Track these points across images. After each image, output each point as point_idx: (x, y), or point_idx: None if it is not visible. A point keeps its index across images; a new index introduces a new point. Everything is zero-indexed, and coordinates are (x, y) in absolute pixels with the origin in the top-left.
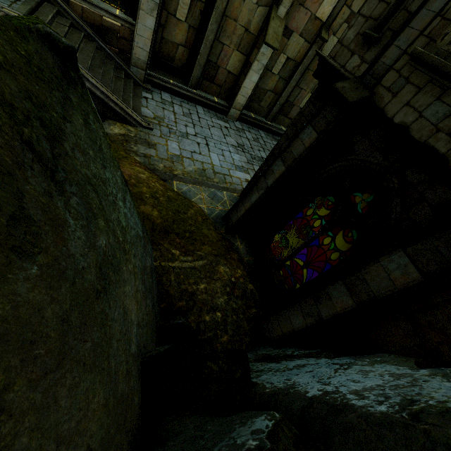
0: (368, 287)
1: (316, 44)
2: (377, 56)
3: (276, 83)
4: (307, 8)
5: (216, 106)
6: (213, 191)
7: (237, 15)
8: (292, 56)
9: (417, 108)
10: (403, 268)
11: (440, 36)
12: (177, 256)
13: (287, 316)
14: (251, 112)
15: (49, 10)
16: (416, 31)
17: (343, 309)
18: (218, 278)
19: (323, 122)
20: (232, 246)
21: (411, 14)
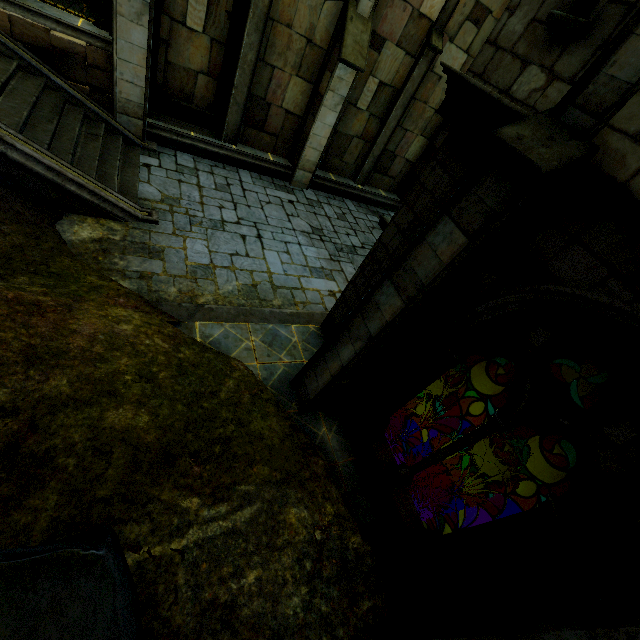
0: None
1: (424, 57)
2: (593, 64)
3: (365, 124)
4: (406, 0)
5: (272, 168)
6: (272, 328)
7: (292, 18)
8: (386, 79)
9: None
10: None
11: None
12: (195, 513)
13: None
14: (329, 172)
15: None
16: None
17: None
18: (285, 543)
19: (478, 211)
20: (312, 440)
21: None
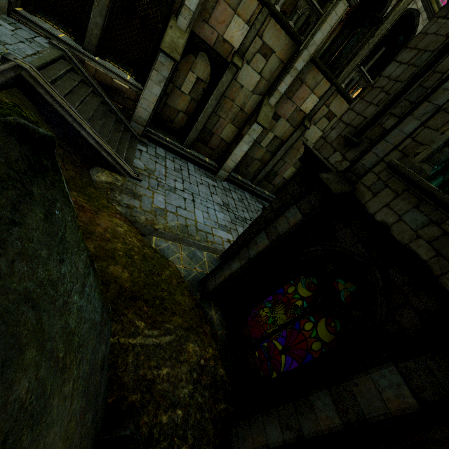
0: (358, 405)
1: (300, 129)
2: (357, 158)
3: (263, 154)
4: (294, 102)
5: (207, 166)
6: (193, 250)
7: (235, 97)
8: (278, 135)
9: (396, 211)
10: (396, 388)
11: (412, 154)
12: (141, 330)
13: (261, 424)
14: (238, 175)
15: (63, 66)
16: (390, 145)
17: (328, 428)
18: (185, 360)
19: (308, 205)
20: (205, 315)
21: (385, 130)
